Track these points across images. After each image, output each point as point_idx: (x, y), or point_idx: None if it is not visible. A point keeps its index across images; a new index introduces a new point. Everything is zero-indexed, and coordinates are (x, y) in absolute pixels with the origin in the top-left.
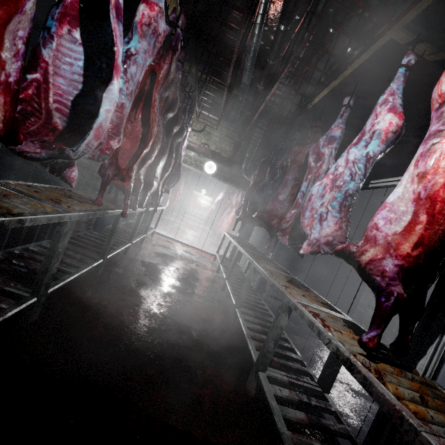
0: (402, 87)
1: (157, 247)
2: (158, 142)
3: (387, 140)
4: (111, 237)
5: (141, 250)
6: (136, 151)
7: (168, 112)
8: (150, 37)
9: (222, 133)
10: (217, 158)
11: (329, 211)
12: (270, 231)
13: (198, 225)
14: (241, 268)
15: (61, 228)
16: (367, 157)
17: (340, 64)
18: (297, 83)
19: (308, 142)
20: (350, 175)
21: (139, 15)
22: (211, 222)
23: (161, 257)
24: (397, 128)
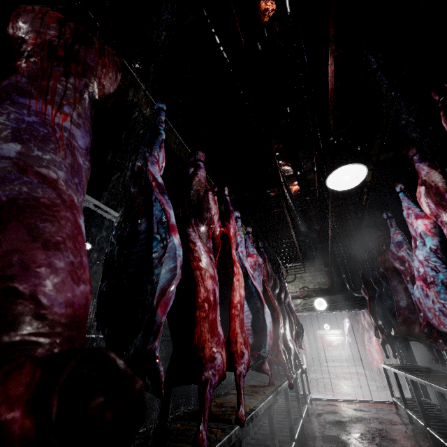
0: (411, 202)
1: (325, 416)
2: (280, 314)
3: (434, 234)
4: (289, 413)
5: (313, 425)
6: (273, 330)
7: (275, 290)
8: (257, 268)
9: (310, 271)
10: (321, 293)
11: (444, 304)
12: (422, 342)
13: (347, 370)
14: (438, 406)
15: (269, 410)
16: (432, 251)
17: (360, 201)
18: (341, 212)
19: (384, 248)
20: (431, 271)
21: (249, 263)
22: (358, 360)
23: (337, 426)
24: (432, 225)
